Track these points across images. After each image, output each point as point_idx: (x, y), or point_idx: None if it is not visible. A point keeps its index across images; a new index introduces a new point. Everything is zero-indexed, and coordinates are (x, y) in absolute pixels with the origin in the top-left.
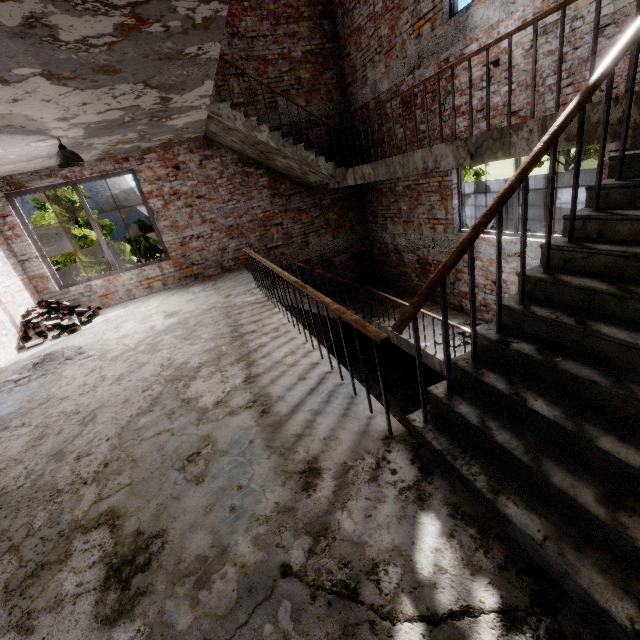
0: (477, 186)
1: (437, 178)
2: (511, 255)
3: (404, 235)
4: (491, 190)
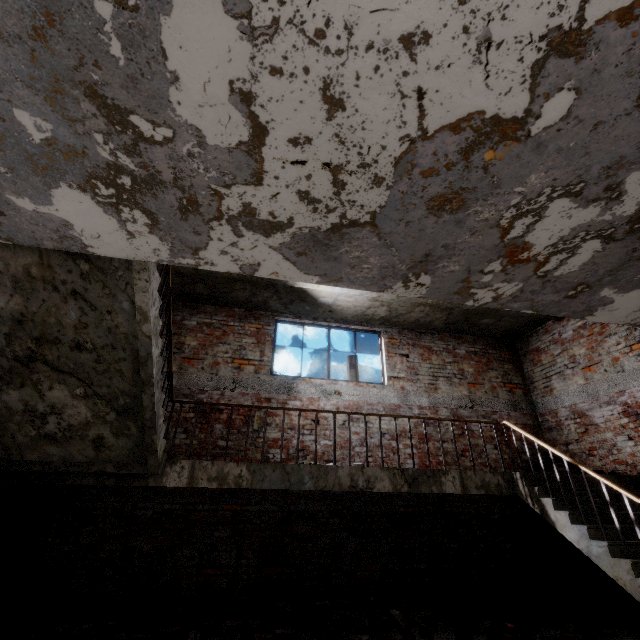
0: None
1: (256, 325)
2: (332, 393)
3: (178, 374)
4: None
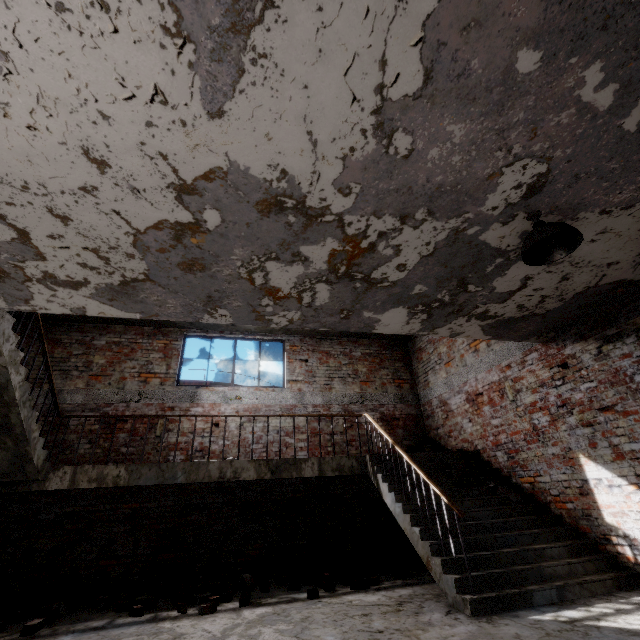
0: None
1: (164, 341)
2: (233, 398)
3: (85, 390)
4: None
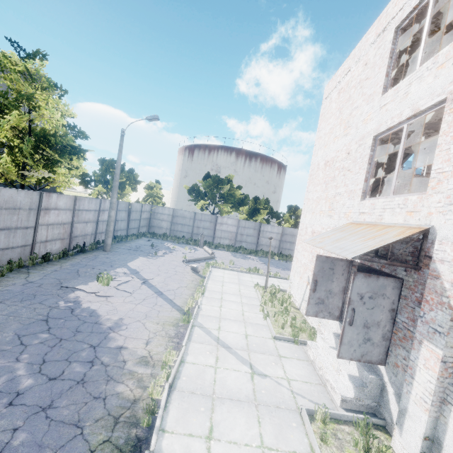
0: (176, 211)
1: None
2: None
3: None
4: (185, 216)
